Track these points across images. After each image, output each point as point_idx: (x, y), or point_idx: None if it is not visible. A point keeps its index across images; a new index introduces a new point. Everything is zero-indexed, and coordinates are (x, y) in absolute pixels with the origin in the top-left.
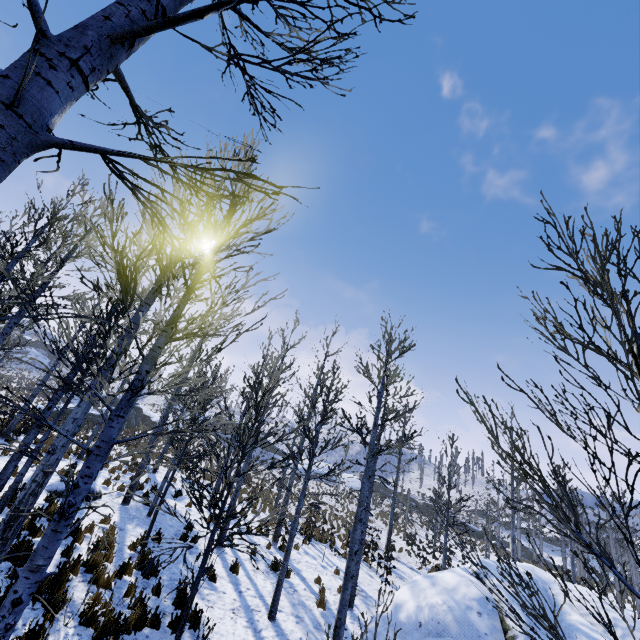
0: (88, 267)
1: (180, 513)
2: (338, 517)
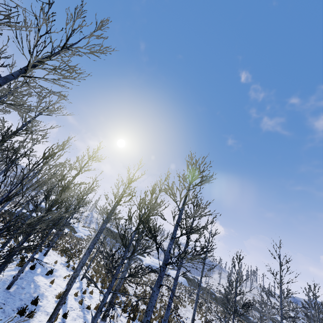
0: (1, 109)
1: (39, 288)
2: (162, 301)
